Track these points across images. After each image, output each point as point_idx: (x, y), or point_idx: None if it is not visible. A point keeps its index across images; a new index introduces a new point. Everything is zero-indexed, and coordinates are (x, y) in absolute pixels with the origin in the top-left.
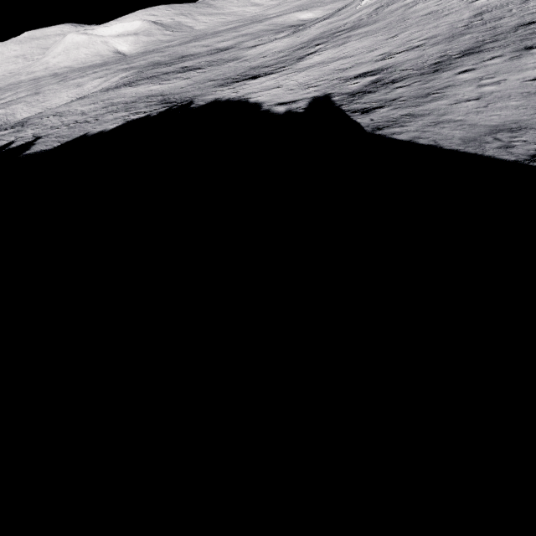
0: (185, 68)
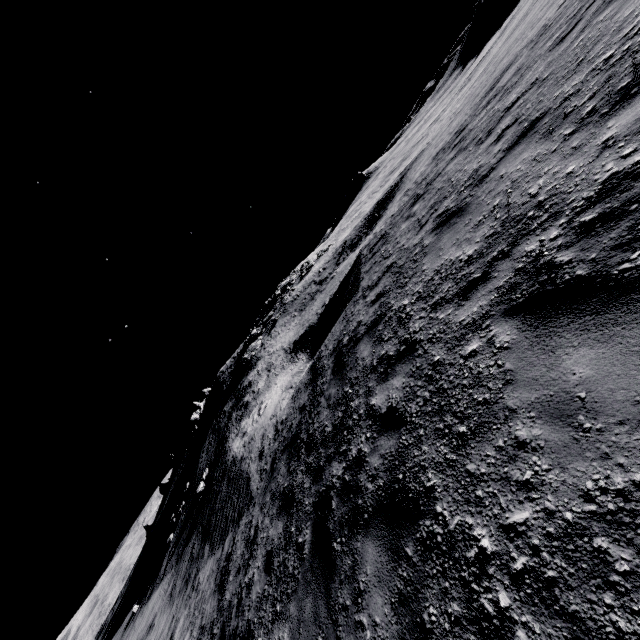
0: None
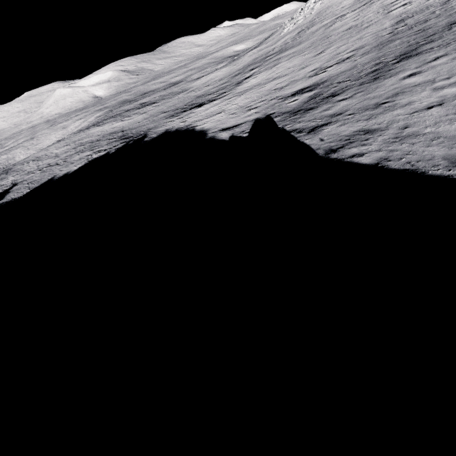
0: (143, 104)
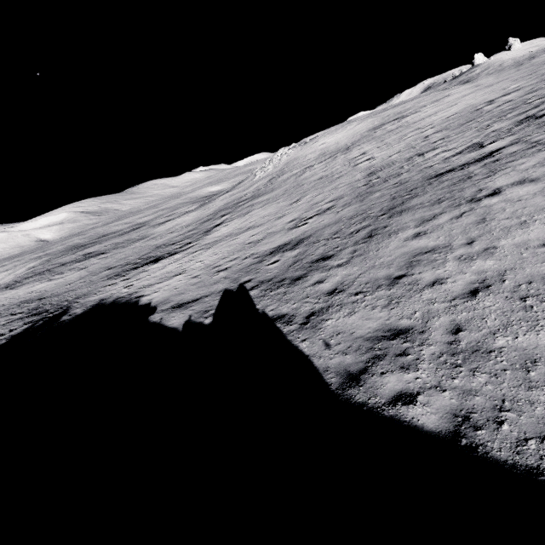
0: (87, 254)
